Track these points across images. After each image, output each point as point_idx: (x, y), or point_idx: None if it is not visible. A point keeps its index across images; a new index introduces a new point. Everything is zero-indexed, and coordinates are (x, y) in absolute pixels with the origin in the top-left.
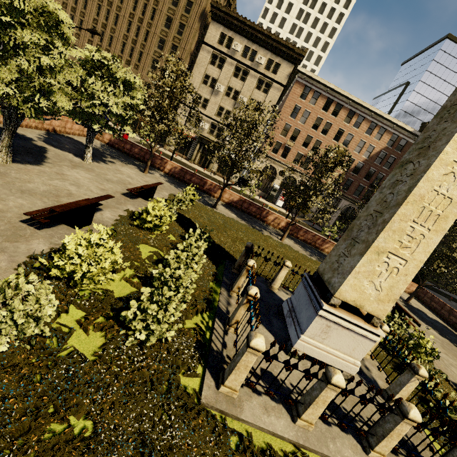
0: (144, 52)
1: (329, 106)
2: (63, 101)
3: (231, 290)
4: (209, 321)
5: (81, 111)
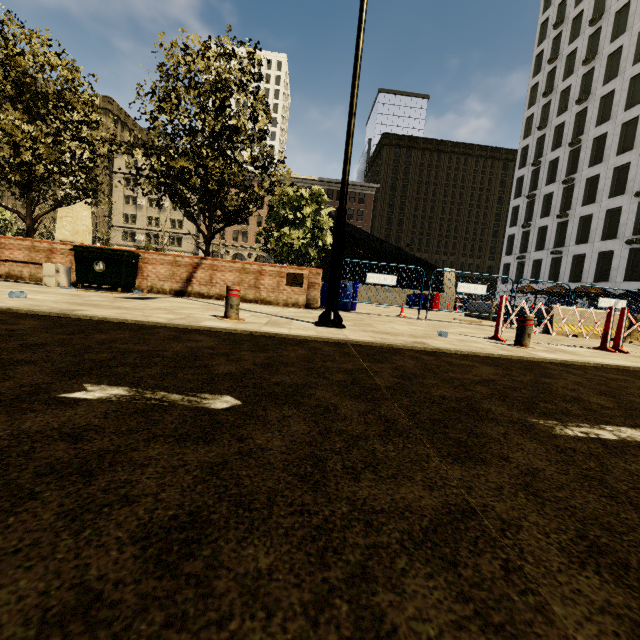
0: None
1: None
2: None
3: None
4: None
5: None
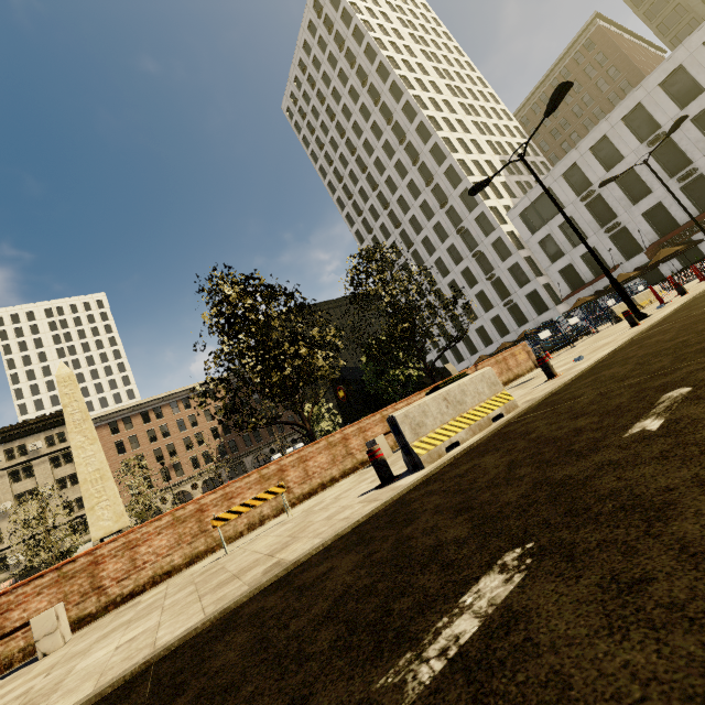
0: None
1: (148, 416)
2: None
3: None
4: None
5: None
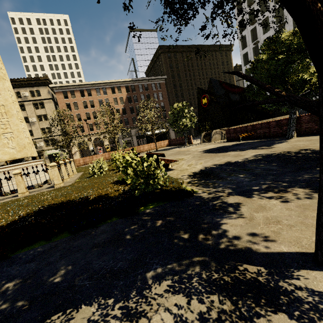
0: None
1: (83, 93)
2: None
3: None
4: None
5: None
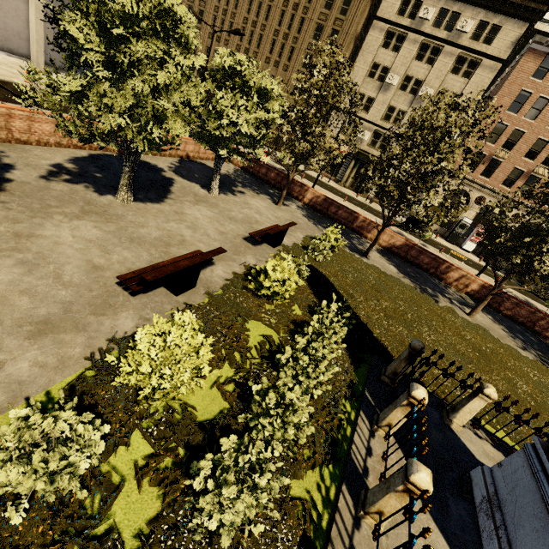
0: (296, 47)
1: None
2: (176, 128)
3: (376, 423)
4: (331, 487)
5: (207, 134)
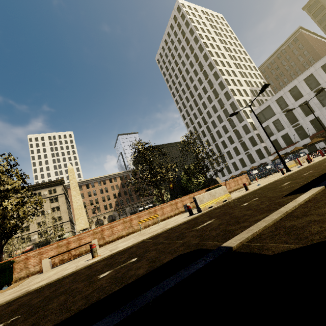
0: None
1: (88, 186)
2: None
3: None
4: None
5: None
